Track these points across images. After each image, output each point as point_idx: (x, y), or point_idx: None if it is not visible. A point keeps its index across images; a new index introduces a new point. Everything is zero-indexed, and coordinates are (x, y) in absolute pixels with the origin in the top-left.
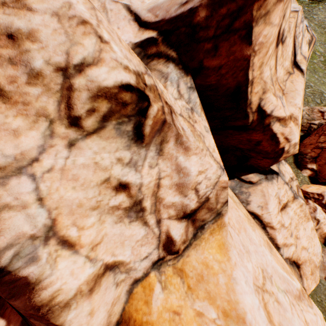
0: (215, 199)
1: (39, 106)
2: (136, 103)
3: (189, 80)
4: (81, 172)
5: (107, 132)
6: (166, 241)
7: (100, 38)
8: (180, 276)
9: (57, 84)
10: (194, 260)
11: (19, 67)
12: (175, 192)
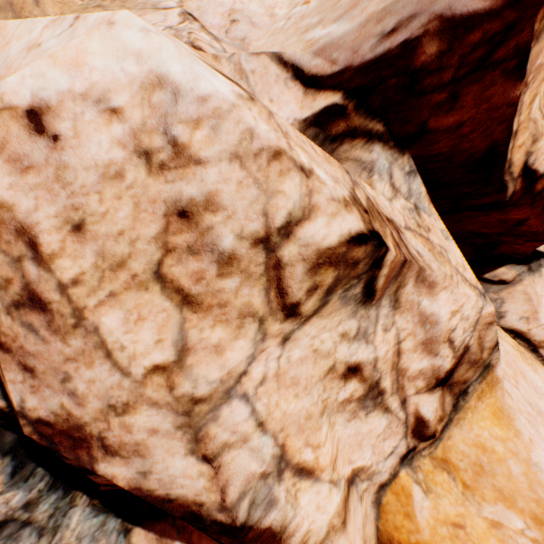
0: (478, 345)
1: (240, 303)
2: (370, 255)
3: (407, 161)
4: (300, 370)
5: (329, 307)
6: (415, 425)
7: (303, 171)
8: (445, 470)
9: (259, 265)
10: (460, 442)
11: (202, 255)
12: (421, 354)
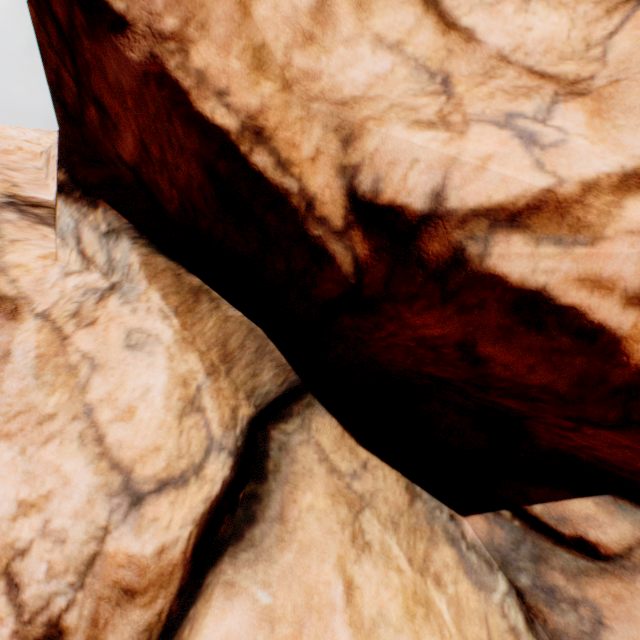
0: None
1: None
2: None
3: (104, 216)
4: None
5: None
6: None
7: None
8: None
9: None
10: None
11: None
12: None
